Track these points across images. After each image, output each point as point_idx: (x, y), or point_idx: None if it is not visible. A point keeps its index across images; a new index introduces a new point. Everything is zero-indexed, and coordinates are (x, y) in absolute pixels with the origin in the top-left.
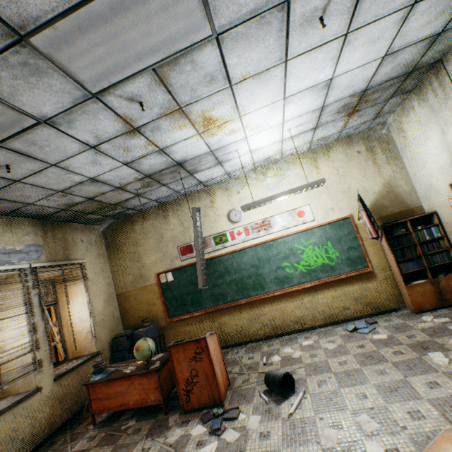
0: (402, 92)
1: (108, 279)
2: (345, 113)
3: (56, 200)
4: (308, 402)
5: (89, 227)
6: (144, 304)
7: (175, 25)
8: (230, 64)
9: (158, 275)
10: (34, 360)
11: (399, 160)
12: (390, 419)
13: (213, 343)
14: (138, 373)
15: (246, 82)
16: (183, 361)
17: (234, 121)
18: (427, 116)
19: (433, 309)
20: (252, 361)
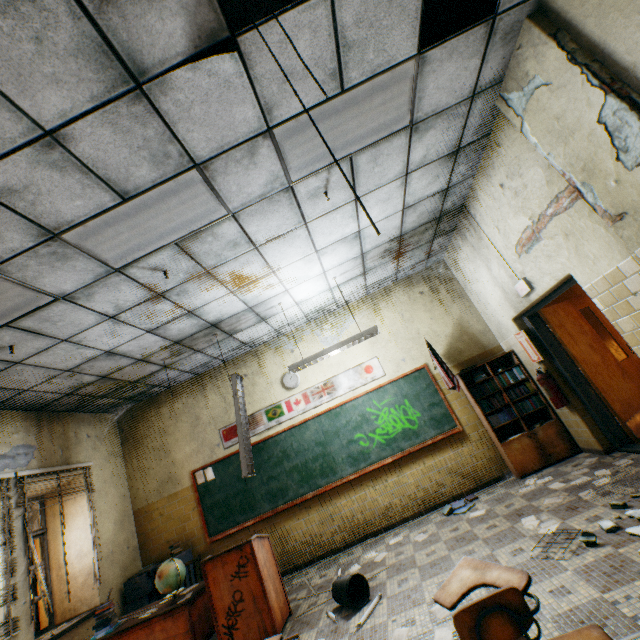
0: (444, 233)
1: (122, 489)
2: (390, 256)
3: (61, 383)
4: (384, 606)
5: (99, 417)
6: (174, 520)
7: (193, 211)
8: (251, 232)
9: (194, 474)
10: (8, 619)
11: (465, 298)
12: (467, 598)
13: (263, 550)
14: (161, 612)
15: (271, 243)
16: (223, 580)
17: (268, 277)
18: (472, 253)
19: (540, 470)
20: (324, 579)
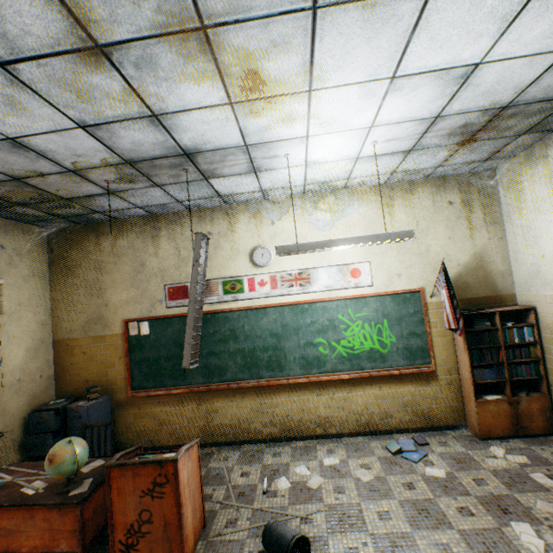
0: (542, 129)
1: (43, 315)
2: (458, 138)
3: None
4: None
5: (22, 227)
6: (96, 362)
7: None
8: None
9: (127, 323)
10: None
11: (500, 226)
12: None
13: (189, 464)
14: (45, 502)
15: (345, 10)
16: (130, 494)
17: (297, 98)
18: None
19: (503, 437)
20: (246, 482)
